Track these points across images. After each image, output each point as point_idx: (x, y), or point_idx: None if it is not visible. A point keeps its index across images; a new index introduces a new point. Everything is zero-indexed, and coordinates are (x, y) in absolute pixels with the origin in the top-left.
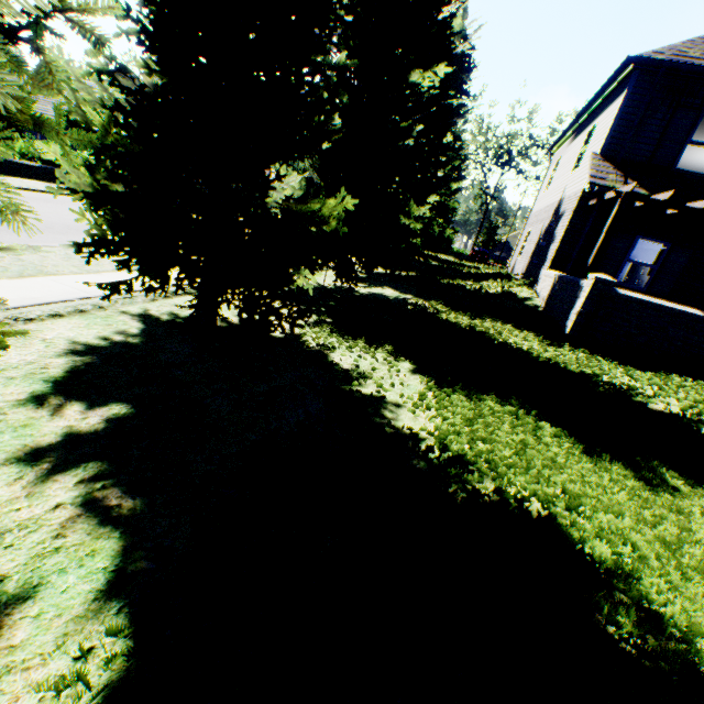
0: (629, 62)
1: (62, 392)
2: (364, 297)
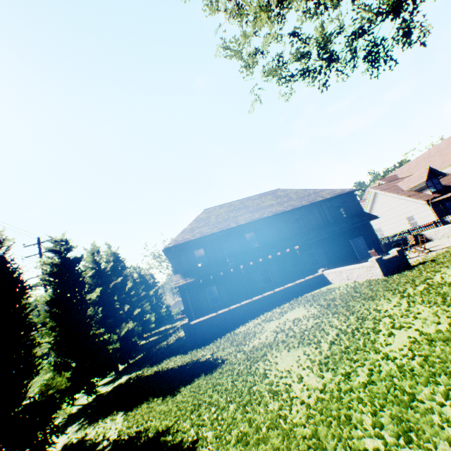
0: (163, 250)
1: None
2: (109, 392)
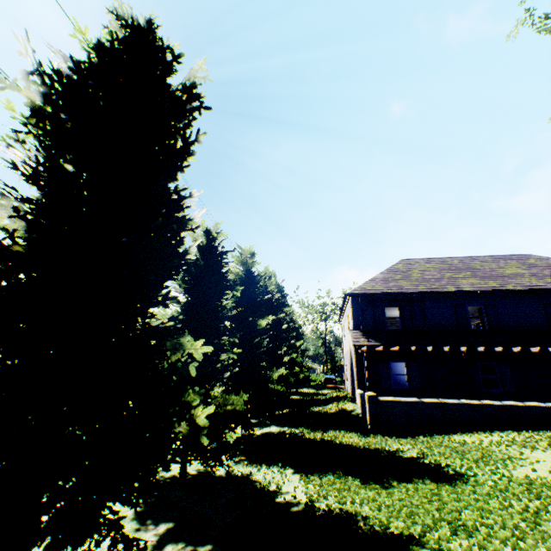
0: (346, 295)
1: (142, 522)
2: (260, 436)
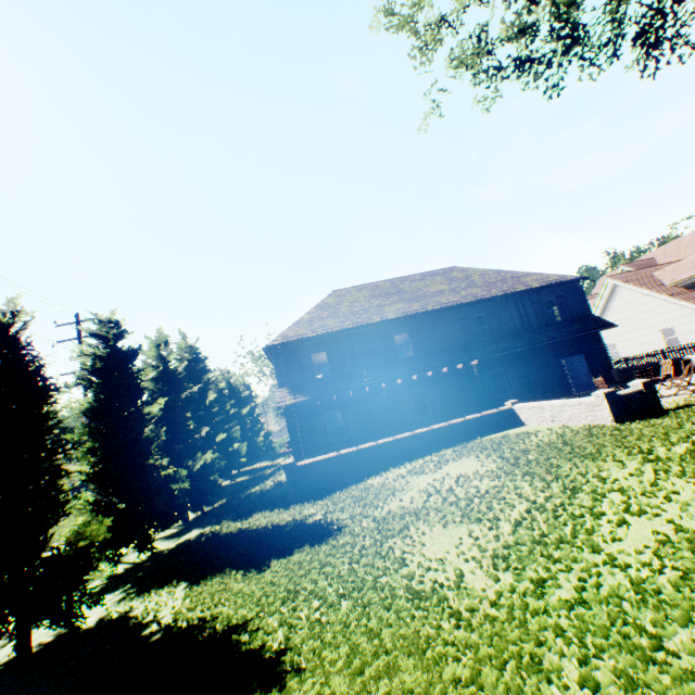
0: (264, 349)
1: None
2: (171, 550)
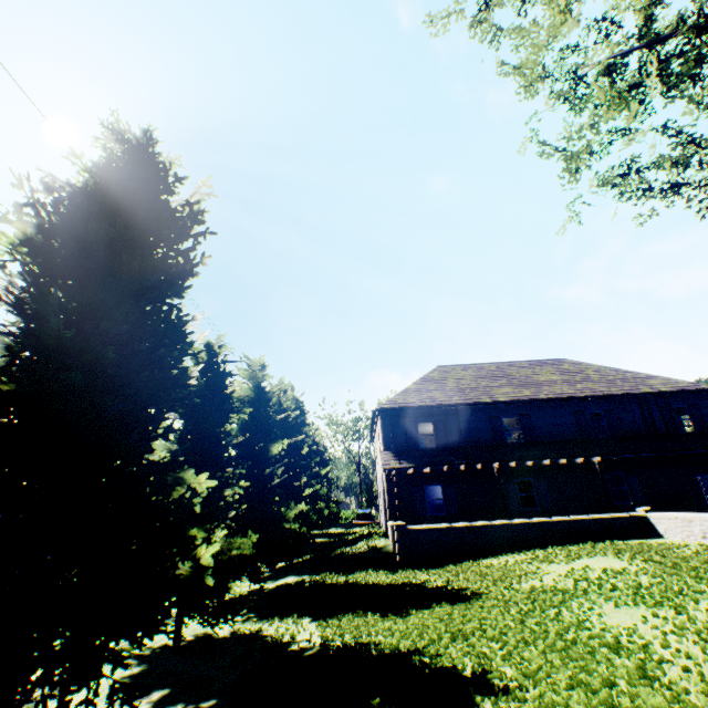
0: (374, 411)
1: None
2: (273, 589)
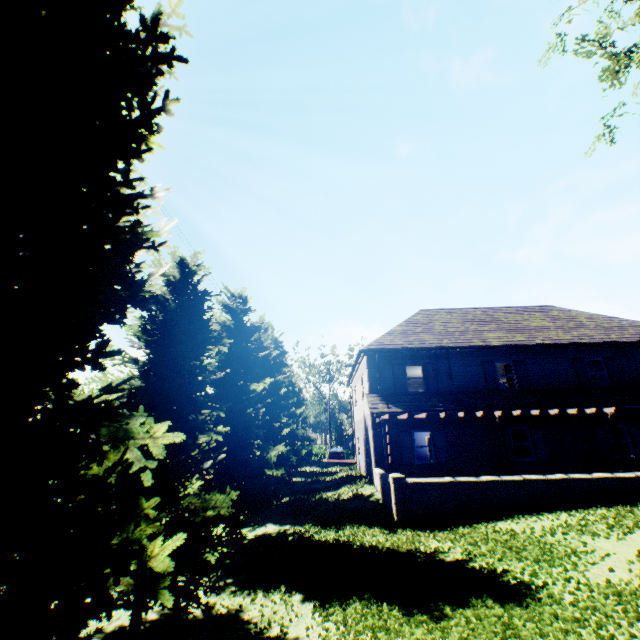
0: (360, 352)
1: None
2: (253, 542)
